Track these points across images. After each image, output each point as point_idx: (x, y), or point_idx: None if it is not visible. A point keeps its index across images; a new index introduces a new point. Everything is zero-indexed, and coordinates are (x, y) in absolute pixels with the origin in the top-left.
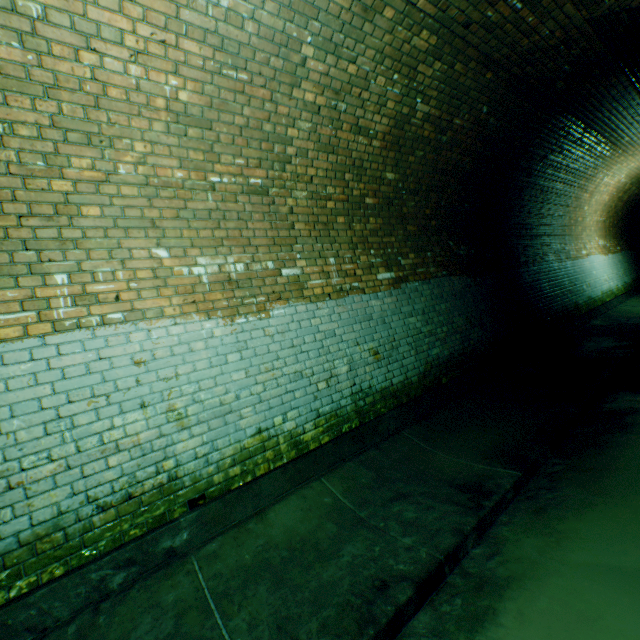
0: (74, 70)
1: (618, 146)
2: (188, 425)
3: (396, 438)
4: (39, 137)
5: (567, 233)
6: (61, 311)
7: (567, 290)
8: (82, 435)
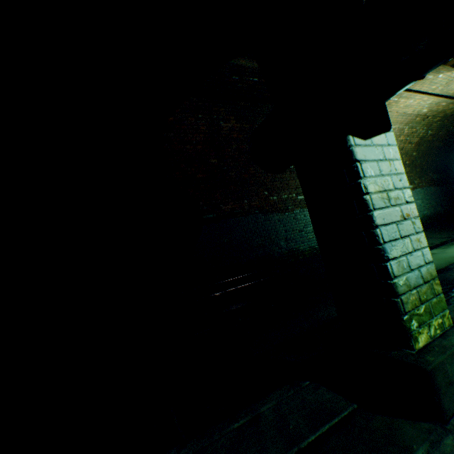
0: None
1: None
2: None
3: None
4: None
5: None
6: None
7: None
8: None
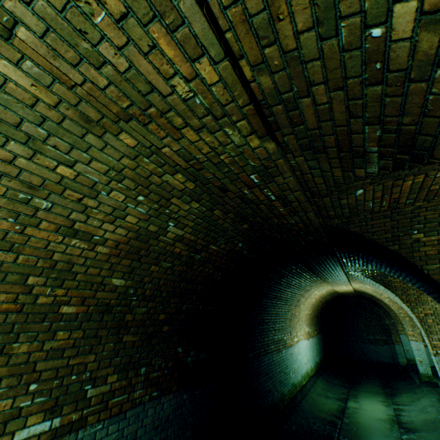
0: None
1: (325, 280)
2: None
3: None
4: None
5: (288, 324)
6: None
7: (278, 380)
8: None
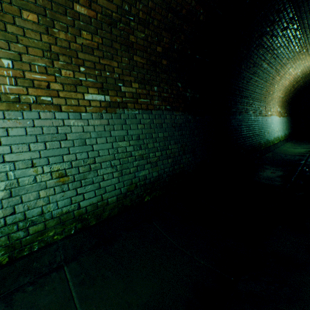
0: None
1: (306, 43)
2: None
3: (49, 279)
4: None
5: (263, 99)
6: None
7: (256, 134)
8: None
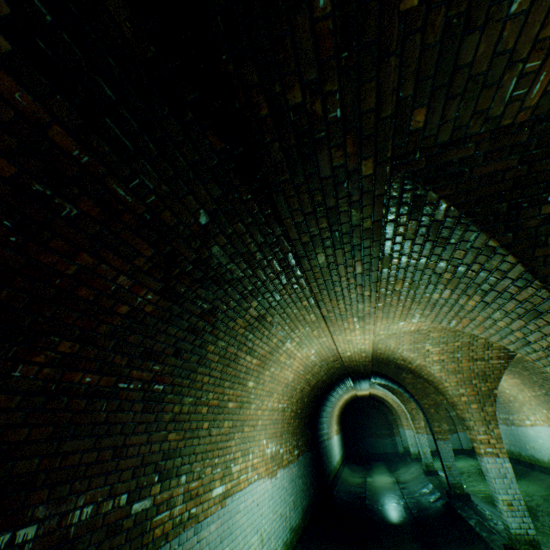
0: (281, 374)
1: (355, 388)
2: (263, 544)
3: None
4: (265, 394)
5: (329, 422)
6: (249, 473)
7: (329, 460)
8: (248, 547)
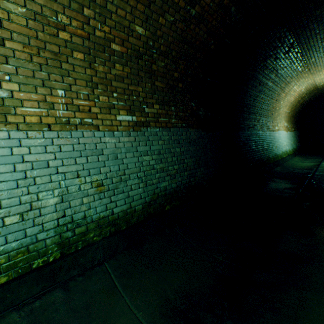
0: None
1: (307, 64)
2: None
3: (94, 272)
4: None
5: (270, 115)
6: None
7: (264, 148)
8: None
